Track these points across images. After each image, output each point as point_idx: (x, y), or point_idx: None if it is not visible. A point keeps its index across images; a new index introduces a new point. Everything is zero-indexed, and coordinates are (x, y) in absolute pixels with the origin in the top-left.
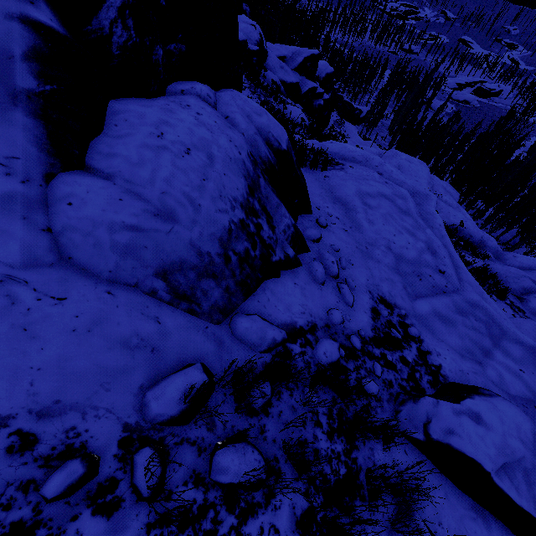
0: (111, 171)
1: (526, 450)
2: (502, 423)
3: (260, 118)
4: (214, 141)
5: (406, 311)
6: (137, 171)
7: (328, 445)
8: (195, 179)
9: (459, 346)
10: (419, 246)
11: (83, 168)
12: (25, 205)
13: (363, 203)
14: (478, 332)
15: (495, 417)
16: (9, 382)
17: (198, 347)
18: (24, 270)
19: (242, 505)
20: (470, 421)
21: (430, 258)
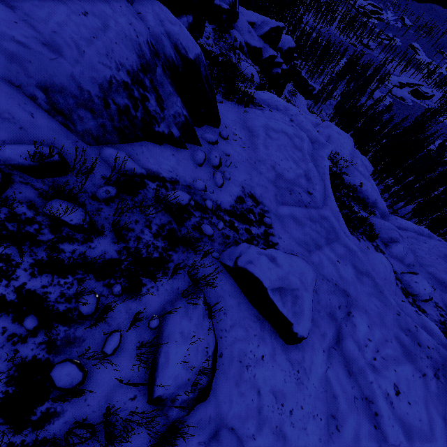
0: (15, 4)
1: (301, 286)
2: (291, 267)
3: (171, 26)
4: (114, 18)
5: (269, 209)
6: (36, 10)
7: (151, 239)
8: (85, 34)
9: (300, 238)
10: (298, 172)
11: None
12: None
13: (266, 133)
14: (318, 234)
15: (287, 262)
16: None
17: (64, 147)
18: None
19: (63, 234)
20: (266, 259)
21: (304, 182)
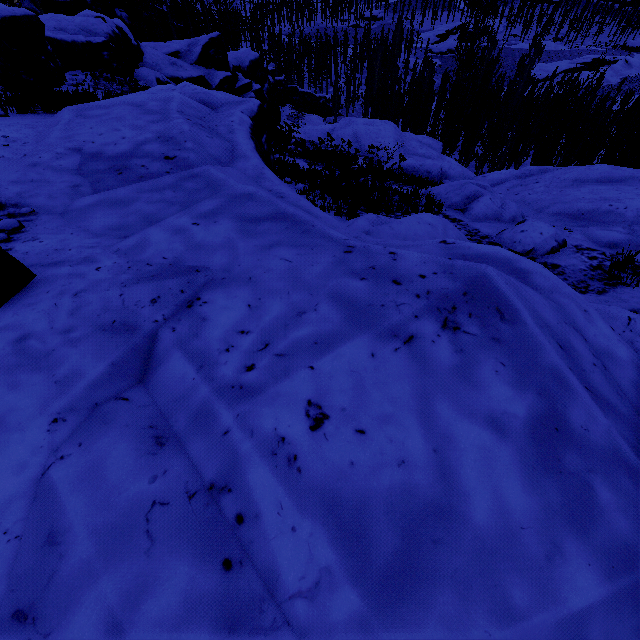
0: None
1: None
2: None
3: None
4: None
5: (40, 210)
6: None
7: None
8: None
9: (108, 226)
10: (142, 138)
11: None
12: None
13: (77, 115)
14: (164, 203)
15: None
16: None
17: None
18: None
19: None
20: None
21: (155, 147)
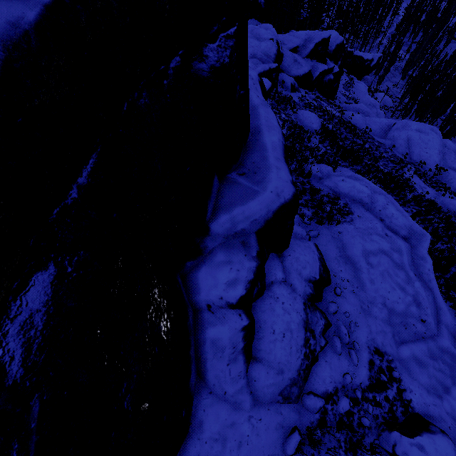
0: (261, 357)
1: None
2: (436, 451)
3: (305, 271)
4: (292, 320)
5: (392, 357)
6: (270, 356)
7: None
8: (288, 350)
9: (427, 383)
10: (407, 300)
11: (252, 357)
12: (246, 387)
13: (367, 262)
14: (443, 373)
15: (432, 448)
16: (260, 452)
17: (293, 418)
18: (251, 412)
19: None
20: (417, 449)
21: (415, 309)
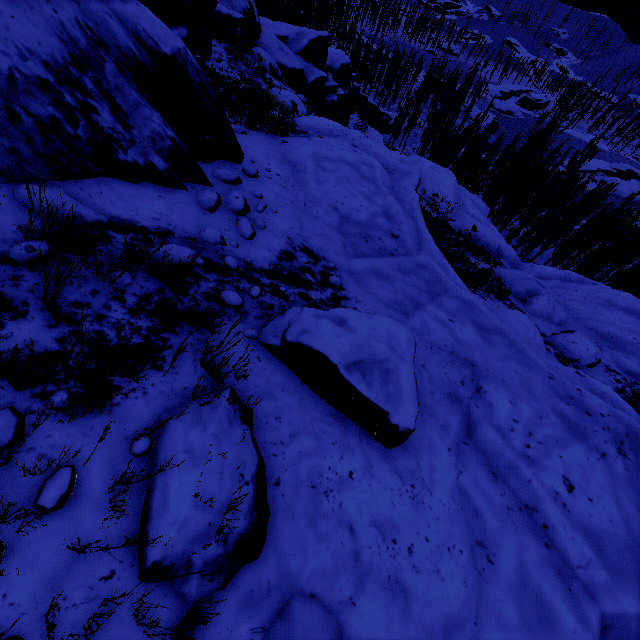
0: None
1: (392, 354)
2: (372, 329)
3: (121, 3)
4: None
5: (337, 266)
6: None
7: (126, 317)
8: None
9: (389, 299)
10: (373, 210)
11: None
12: None
13: (317, 165)
14: (416, 289)
15: (364, 323)
16: None
17: None
18: None
19: None
20: (330, 323)
21: (383, 222)
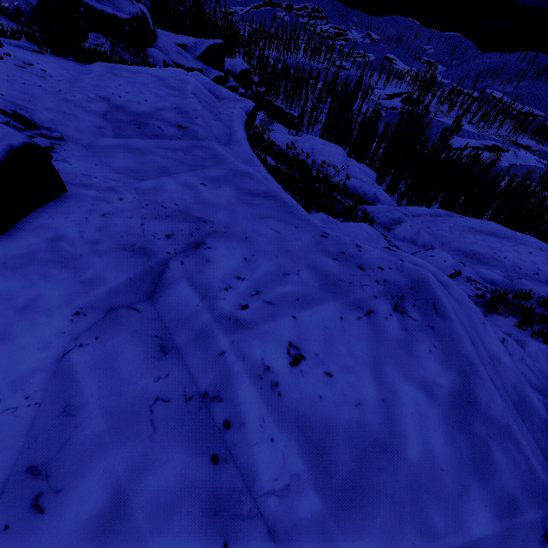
0: None
1: None
2: None
3: None
4: None
5: (68, 138)
6: None
7: None
8: None
9: (127, 167)
10: (161, 105)
11: None
12: None
13: (108, 71)
14: (177, 161)
15: None
16: None
17: None
18: None
19: None
20: None
21: (171, 115)
